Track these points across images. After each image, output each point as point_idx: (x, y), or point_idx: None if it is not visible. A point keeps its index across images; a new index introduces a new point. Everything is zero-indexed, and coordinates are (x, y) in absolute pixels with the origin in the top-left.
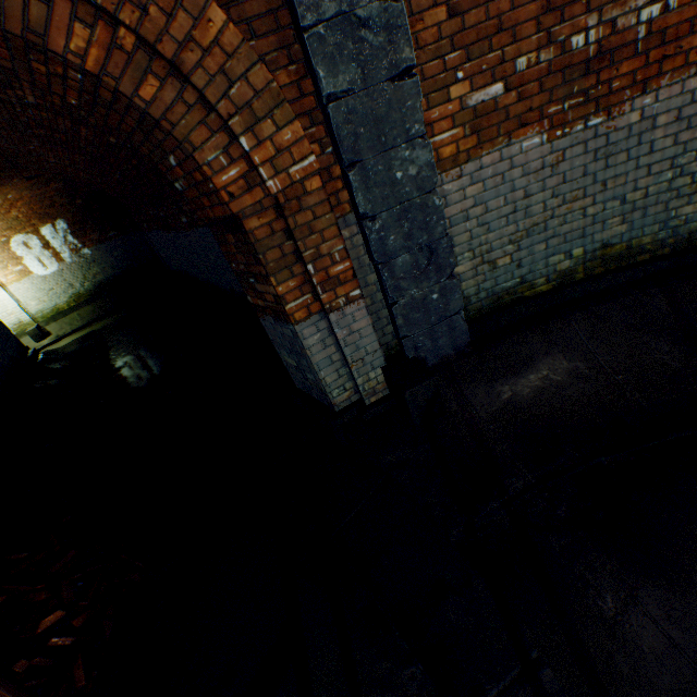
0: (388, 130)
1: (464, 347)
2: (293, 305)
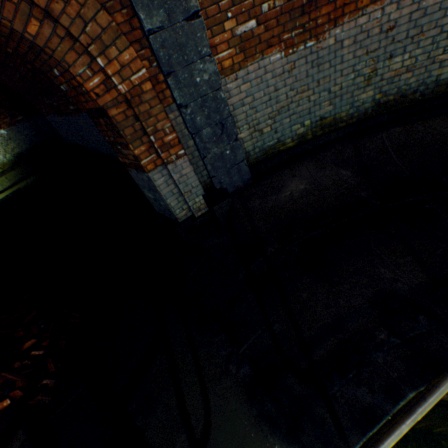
0: (188, 52)
1: (248, 181)
2: (145, 161)
